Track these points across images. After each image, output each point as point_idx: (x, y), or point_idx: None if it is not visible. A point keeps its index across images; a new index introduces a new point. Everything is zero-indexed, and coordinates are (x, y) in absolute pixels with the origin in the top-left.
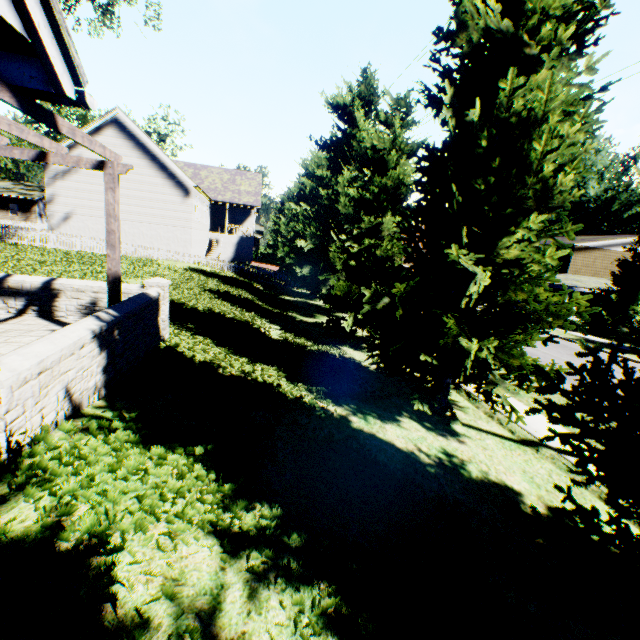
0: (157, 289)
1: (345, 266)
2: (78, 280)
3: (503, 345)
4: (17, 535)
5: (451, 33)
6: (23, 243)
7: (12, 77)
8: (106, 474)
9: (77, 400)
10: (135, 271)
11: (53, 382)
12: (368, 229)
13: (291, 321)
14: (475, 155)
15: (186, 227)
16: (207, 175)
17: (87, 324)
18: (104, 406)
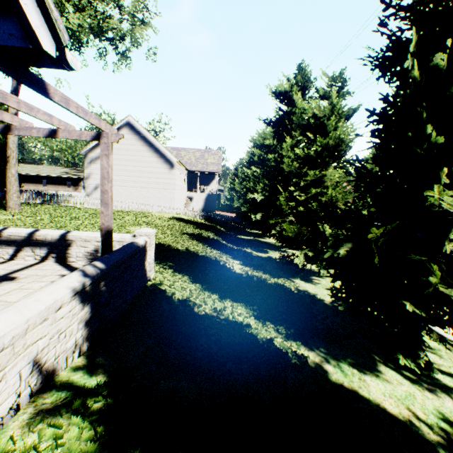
0: (144, 237)
1: (293, 211)
2: (86, 232)
3: None
4: None
5: None
6: (70, 205)
7: None
8: None
9: (50, 368)
10: (136, 221)
11: (13, 360)
12: (312, 181)
13: (248, 256)
14: (445, 96)
15: (171, 189)
16: (185, 154)
17: (69, 281)
18: (82, 365)
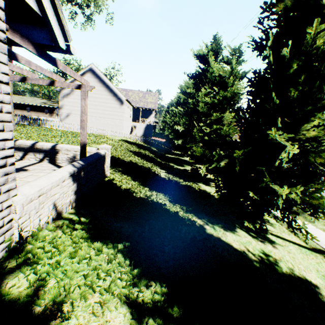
0: (104, 150)
1: (201, 140)
2: (68, 145)
3: (304, 190)
4: (14, 297)
5: (273, 4)
6: (48, 127)
7: (34, 38)
8: (68, 258)
9: (59, 209)
10: (96, 141)
11: (47, 200)
12: (215, 120)
13: (171, 168)
14: (287, 74)
15: (121, 119)
16: (132, 94)
17: (67, 169)
18: (73, 212)
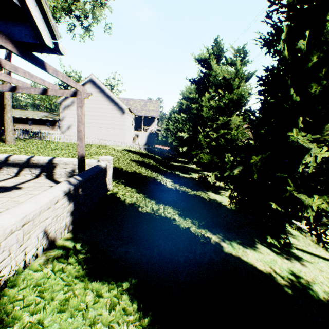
0: (105, 162)
1: (208, 145)
2: (66, 158)
3: None
4: None
5: None
6: (50, 140)
7: (15, 36)
8: (57, 310)
9: (52, 236)
10: (98, 152)
11: (34, 228)
12: (222, 124)
13: (177, 177)
14: (304, 69)
15: (123, 129)
16: (133, 103)
17: (61, 187)
18: (70, 238)
